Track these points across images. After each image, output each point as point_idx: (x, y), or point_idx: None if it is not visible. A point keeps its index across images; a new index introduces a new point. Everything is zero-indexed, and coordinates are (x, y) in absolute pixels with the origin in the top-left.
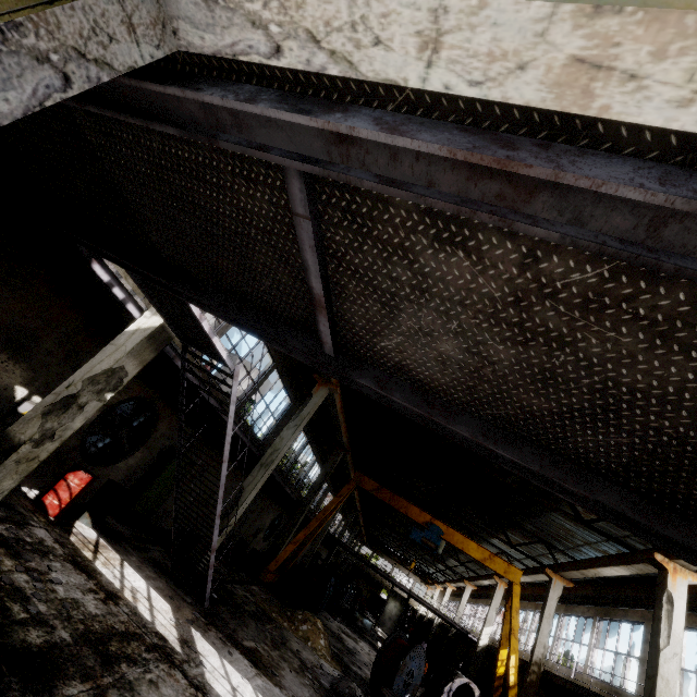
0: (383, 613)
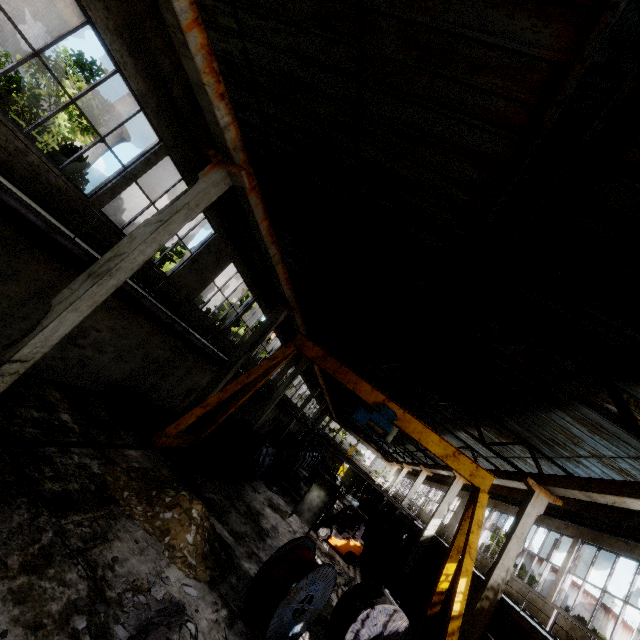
0: (302, 502)
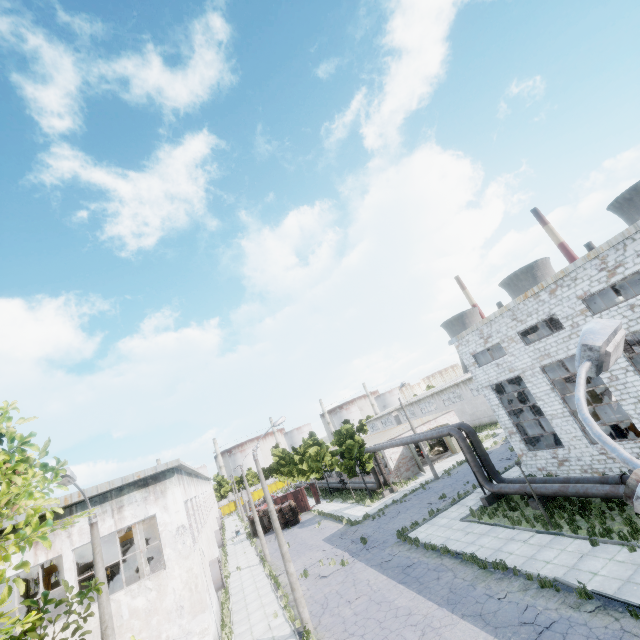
0: None
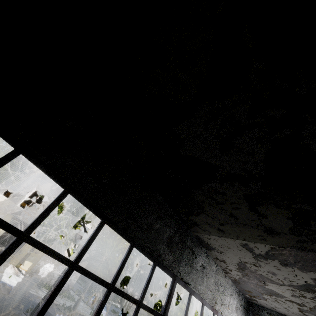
0: None
